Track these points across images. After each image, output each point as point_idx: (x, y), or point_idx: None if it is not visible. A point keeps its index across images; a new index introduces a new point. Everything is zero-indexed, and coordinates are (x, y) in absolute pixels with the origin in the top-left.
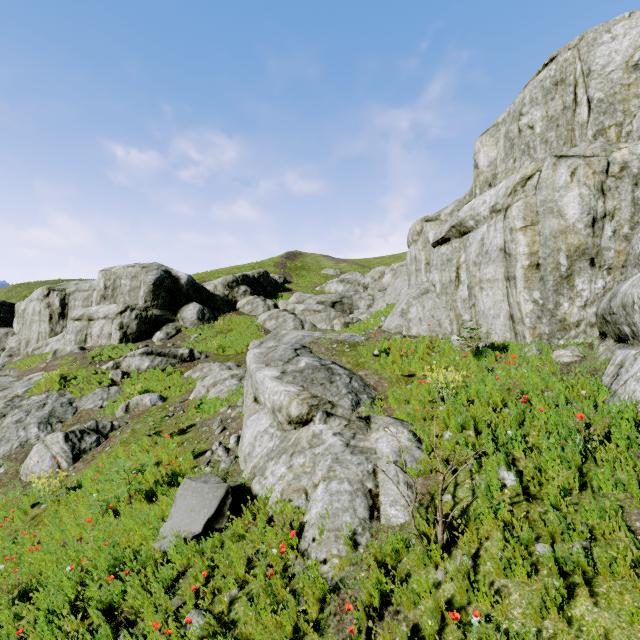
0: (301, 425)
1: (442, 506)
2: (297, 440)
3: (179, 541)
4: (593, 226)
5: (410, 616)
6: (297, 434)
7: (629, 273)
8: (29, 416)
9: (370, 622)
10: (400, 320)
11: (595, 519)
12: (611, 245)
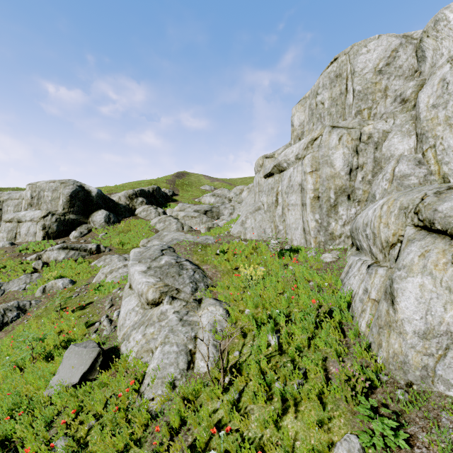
0: (155, 306)
1: (232, 359)
2: (151, 316)
3: (61, 389)
4: (350, 174)
5: (195, 431)
6: (152, 312)
7: (368, 205)
8: None
9: (164, 438)
10: (240, 228)
11: (310, 365)
12: (360, 186)
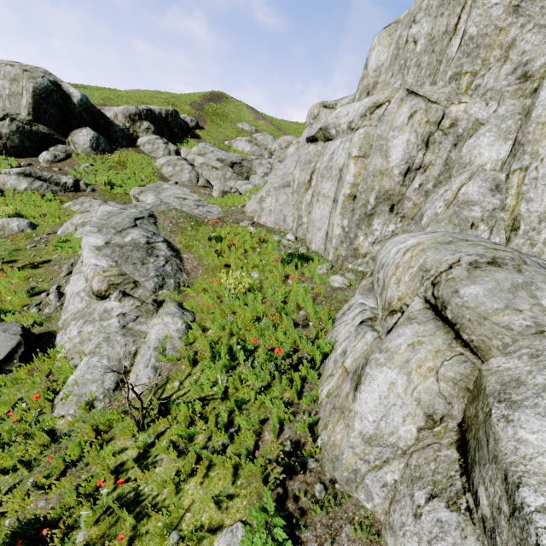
0: (100, 299)
1: (169, 390)
2: (93, 311)
3: None
4: (405, 175)
5: (93, 469)
6: (95, 305)
7: (410, 227)
8: None
9: (43, 479)
10: (257, 206)
11: (245, 425)
12: (413, 197)
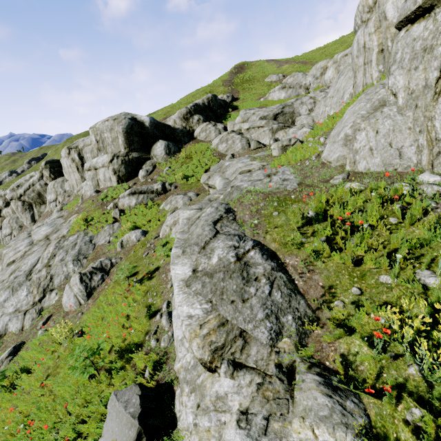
0: (206, 369)
1: None
2: (202, 388)
3: None
4: None
5: None
6: (203, 377)
7: None
8: (67, 255)
9: None
10: (343, 150)
11: None
12: None
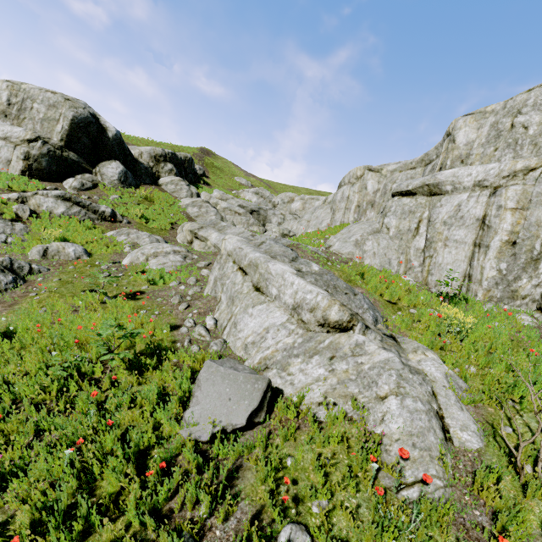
0: (338, 331)
1: (508, 437)
2: (335, 345)
3: (219, 432)
4: None
5: None
6: (332, 338)
7: None
8: None
9: None
10: (353, 248)
11: None
12: None
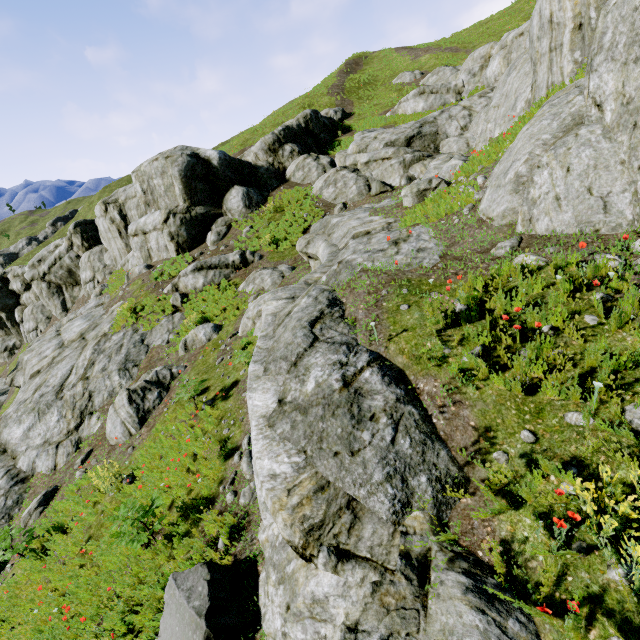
0: (298, 555)
1: None
2: (293, 583)
3: None
4: None
5: None
6: (295, 565)
7: None
8: (111, 362)
9: None
10: (512, 200)
11: None
12: None
